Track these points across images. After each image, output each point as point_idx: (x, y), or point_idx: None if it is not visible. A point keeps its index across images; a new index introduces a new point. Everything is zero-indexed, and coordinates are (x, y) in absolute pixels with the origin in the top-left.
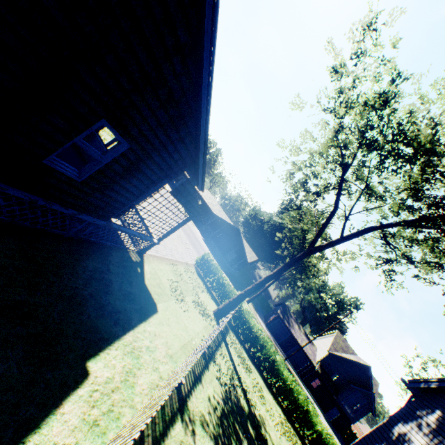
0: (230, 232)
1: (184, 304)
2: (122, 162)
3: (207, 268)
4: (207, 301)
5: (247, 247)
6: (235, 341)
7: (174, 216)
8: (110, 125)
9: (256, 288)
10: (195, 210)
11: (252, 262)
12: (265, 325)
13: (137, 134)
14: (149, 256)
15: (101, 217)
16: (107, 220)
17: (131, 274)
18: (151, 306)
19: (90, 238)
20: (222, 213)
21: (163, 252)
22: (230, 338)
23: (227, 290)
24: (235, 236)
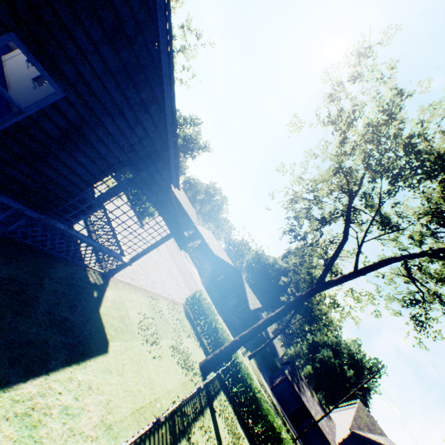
0: (231, 274)
1: (156, 348)
2: (57, 120)
3: (198, 308)
4: (193, 349)
5: (250, 292)
6: (226, 407)
7: (168, 251)
8: (25, 47)
9: (254, 333)
10: (173, 218)
11: (255, 310)
12: (270, 389)
13: (74, 78)
14: (118, 281)
15: (36, 207)
16: (46, 213)
17: (78, 297)
18: (97, 344)
19: (25, 240)
20: (223, 254)
21: (141, 282)
22: (220, 403)
23: (220, 337)
24: (236, 278)
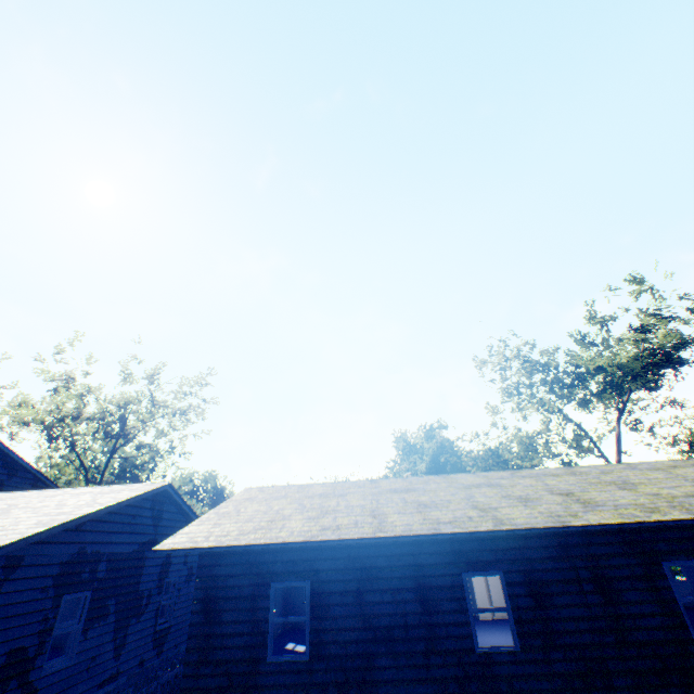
0: None
1: None
2: None
3: None
4: None
5: None
6: None
7: None
8: None
9: None
10: None
11: None
12: None
13: None
14: None
15: None
16: None
17: None
18: None
19: None
20: None
21: None
22: None
23: None
24: None
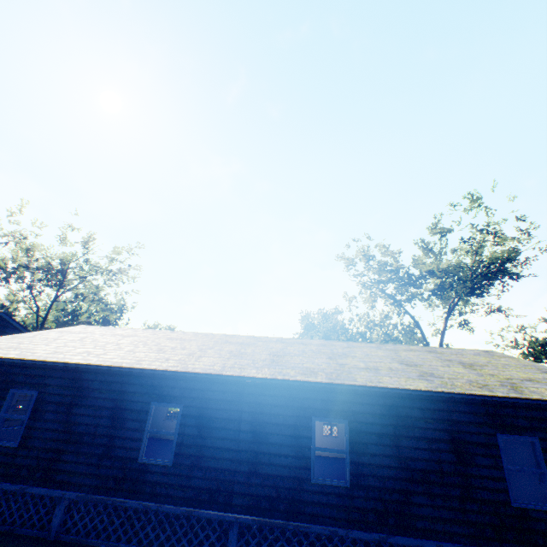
0: None
1: None
2: None
3: None
4: None
5: None
6: None
7: None
8: None
9: None
10: None
11: None
12: None
13: None
14: None
15: None
16: None
17: None
18: None
19: None
20: None
21: None
22: None
23: None
24: None
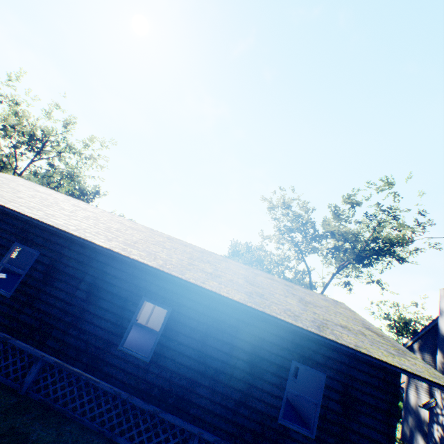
0: None
1: None
2: None
3: None
4: None
5: None
6: None
7: None
8: None
9: None
10: None
11: None
12: None
13: None
14: None
15: None
16: None
17: None
18: None
19: None
20: None
21: None
22: None
23: None
24: None
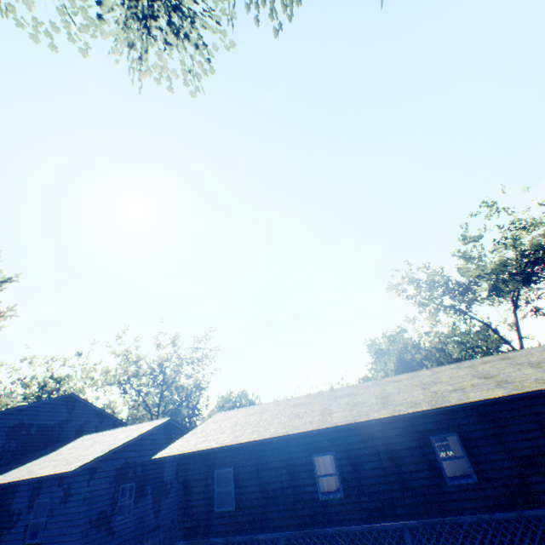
0: None
1: None
2: None
3: None
4: None
5: None
6: None
7: None
8: None
9: None
10: None
11: None
12: None
13: None
14: None
15: None
16: None
17: None
18: None
19: None
20: None
21: None
22: None
23: None
24: None
